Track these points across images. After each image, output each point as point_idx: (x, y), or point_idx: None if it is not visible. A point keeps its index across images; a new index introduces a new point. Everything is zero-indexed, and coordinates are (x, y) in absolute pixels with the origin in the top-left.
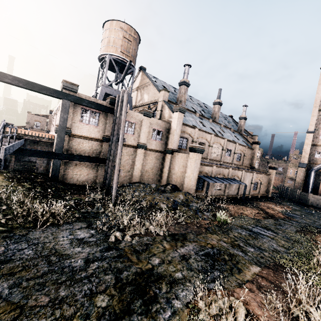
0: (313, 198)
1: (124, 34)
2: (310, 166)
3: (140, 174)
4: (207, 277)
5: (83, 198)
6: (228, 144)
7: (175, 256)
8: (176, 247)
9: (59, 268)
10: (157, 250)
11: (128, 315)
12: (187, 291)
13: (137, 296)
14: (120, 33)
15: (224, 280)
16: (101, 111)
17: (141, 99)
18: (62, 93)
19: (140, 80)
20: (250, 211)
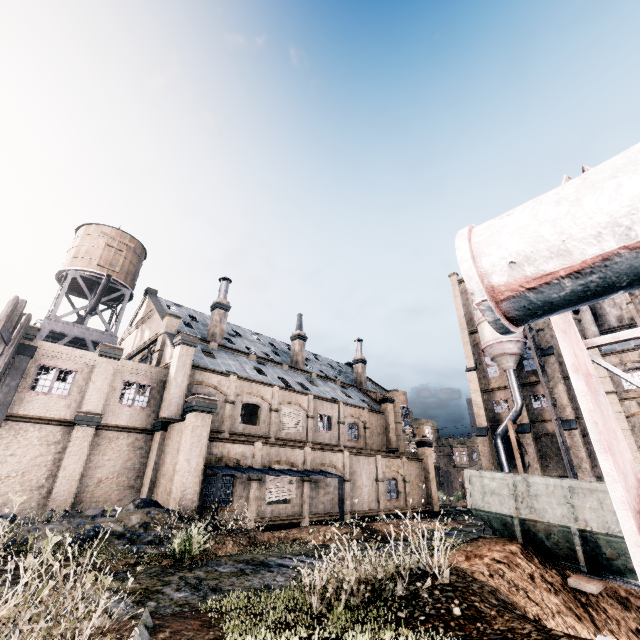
0: None
1: (108, 242)
2: (495, 430)
3: (79, 491)
4: None
5: None
6: (320, 405)
7: None
8: None
9: None
10: None
11: None
12: None
13: None
14: (102, 241)
15: None
16: None
17: (140, 340)
18: None
19: (145, 310)
20: (325, 532)
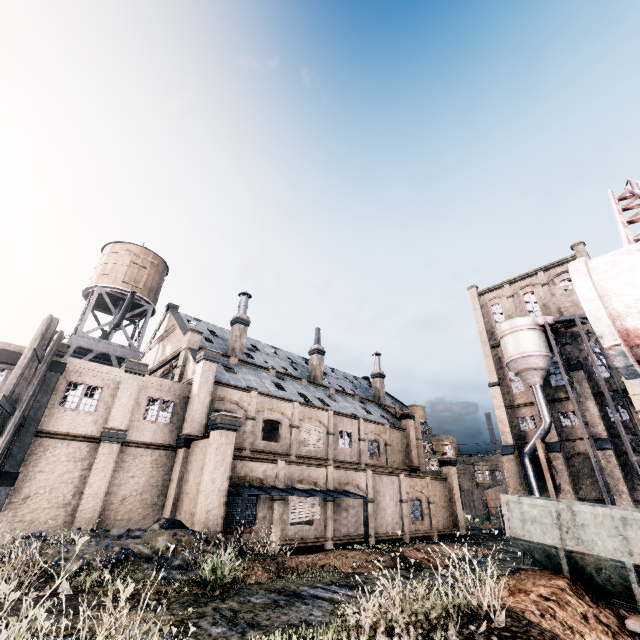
0: None
1: (133, 259)
2: (522, 449)
3: (104, 508)
4: None
5: None
6: (340, 422)
7: None
8: None
9: None
10: None
11: None
12: None
13: None
14: (126, 258)
15: None
16: (12, 364)
17: (161, 354)
18: None
19: (166, 325)
20: (353, 558)
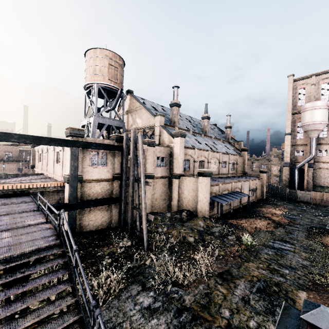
0: (301, 194)
1: (109, 62)
2: (293, 164)
3: (151, 203)
4: (274, 317)
5: (114, 251)
6: (223, 157)
7: (237, 300)
8: (232, 289)
9: None
10: (219, 298)
11: None
12: None
13: None
14: (106, 61)
15: None
16: (109, 150)
17: (133, 123)
18: (70, 141)
19: (129, 104)
20: (261, 223)
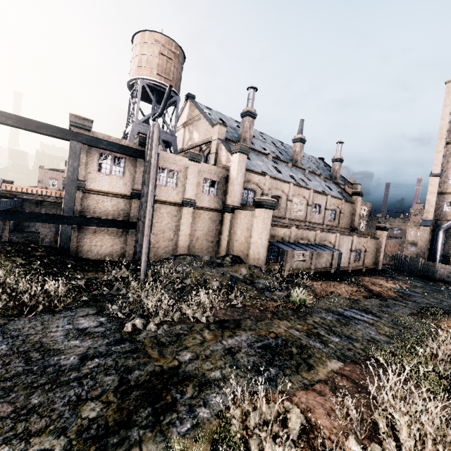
0: (442, 270)
1: (161, 50)
2: (437, 223)
3: (189, 243)
4: (258, 376)
5: (99, 277)
6: (315, 197)
7: (218, 349)
8: (222, 337)
9: (40, 368)
10: (193, 341)
11: (126, 428)
12: (223, 395)
13: (145, 403)
14: (156, 49)
15: (283, 380)
16: (127, 155)
17: (189, 139)
18: (69, 132)
19: (188, 113)
20: (344, 289)
